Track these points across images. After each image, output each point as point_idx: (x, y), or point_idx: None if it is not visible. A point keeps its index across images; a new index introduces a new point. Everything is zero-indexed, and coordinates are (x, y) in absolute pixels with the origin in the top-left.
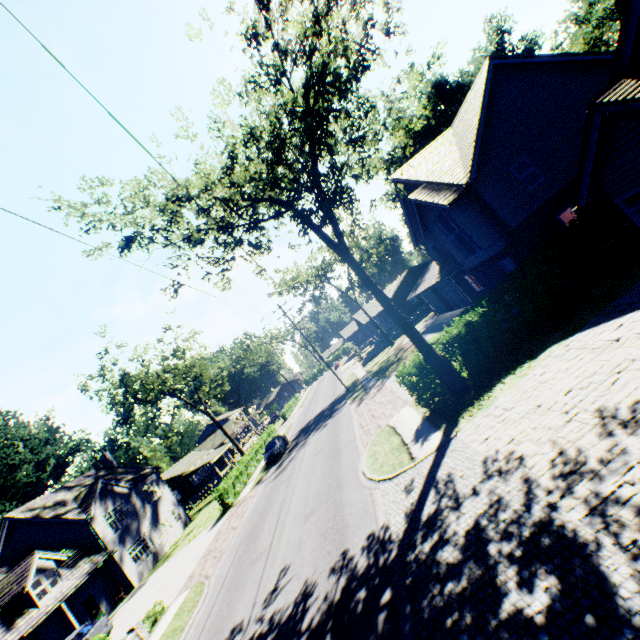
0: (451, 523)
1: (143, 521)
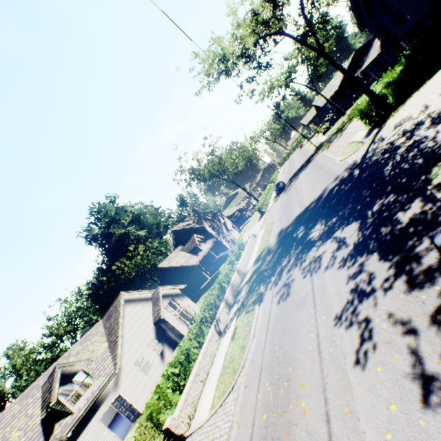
0: (379, 145)
1: (222, 229)
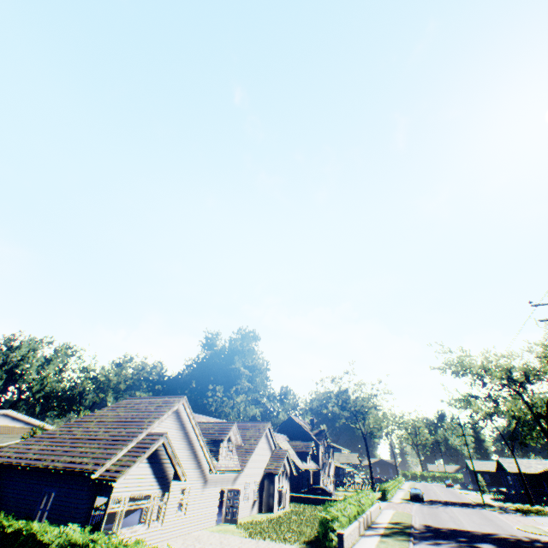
0: None
1: (326, 467)
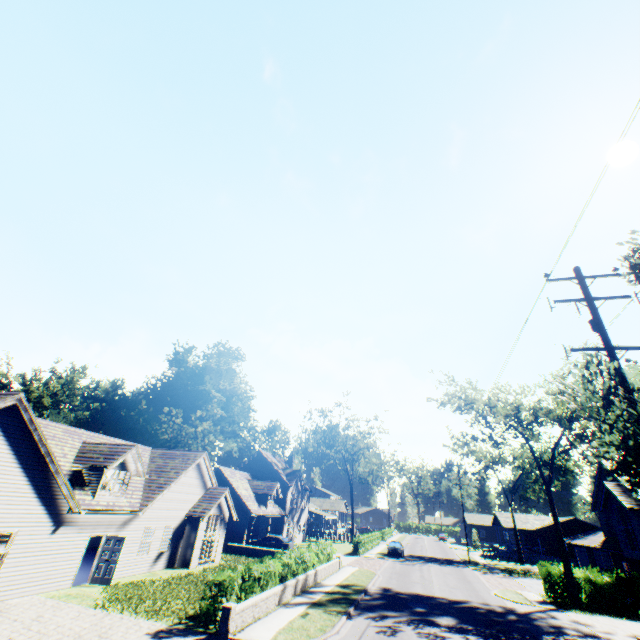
0: (549, 618)
1: (296, 513)
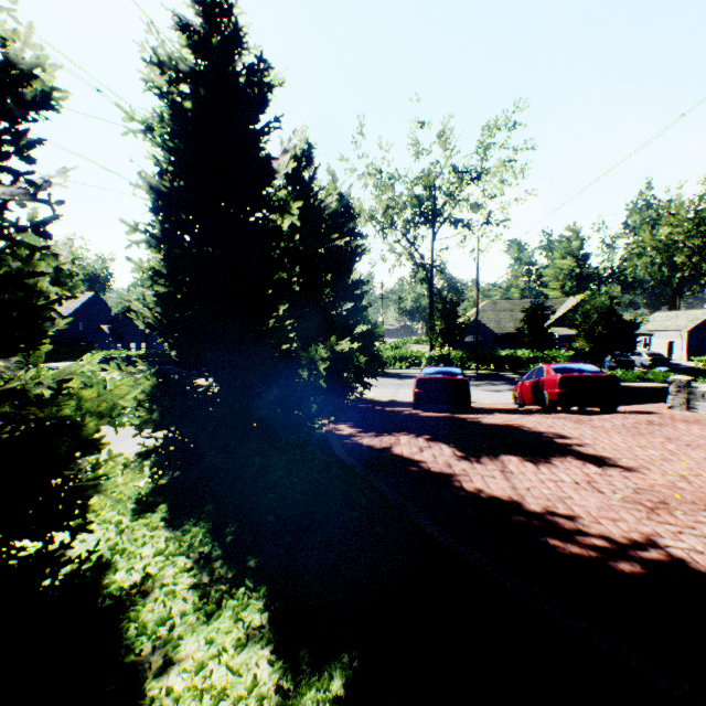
0: None
1: None
